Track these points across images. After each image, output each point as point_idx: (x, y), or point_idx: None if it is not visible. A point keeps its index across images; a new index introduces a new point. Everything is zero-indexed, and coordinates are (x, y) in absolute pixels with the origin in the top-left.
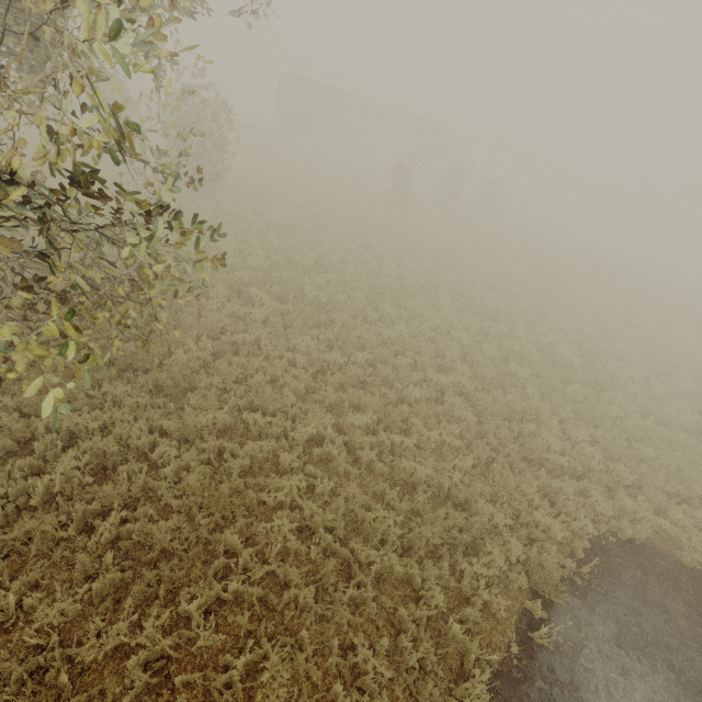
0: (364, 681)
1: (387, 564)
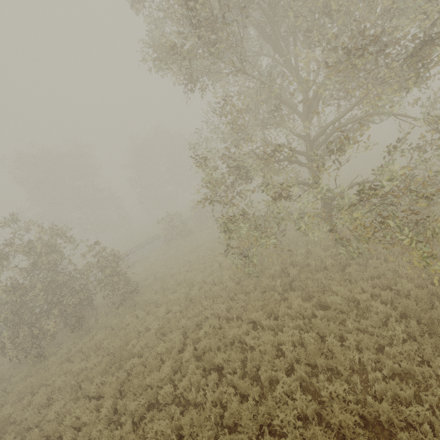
0: None
1: None
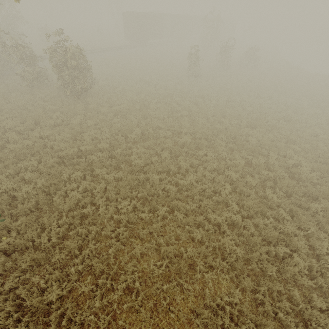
0: None
1: None
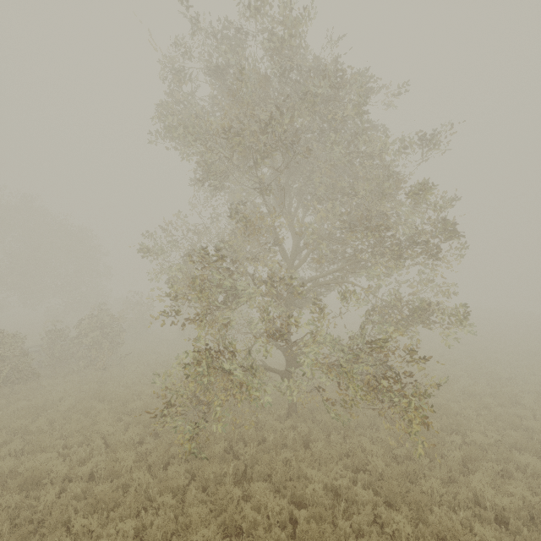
0: (539, 435)
1: (505, 413)
